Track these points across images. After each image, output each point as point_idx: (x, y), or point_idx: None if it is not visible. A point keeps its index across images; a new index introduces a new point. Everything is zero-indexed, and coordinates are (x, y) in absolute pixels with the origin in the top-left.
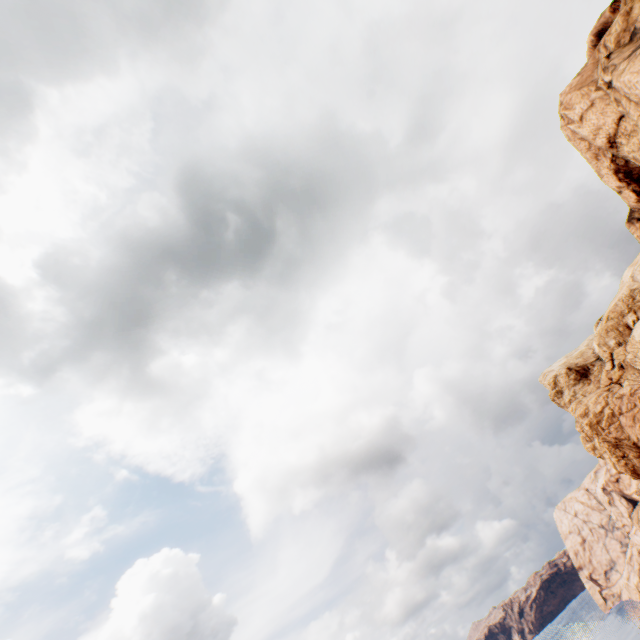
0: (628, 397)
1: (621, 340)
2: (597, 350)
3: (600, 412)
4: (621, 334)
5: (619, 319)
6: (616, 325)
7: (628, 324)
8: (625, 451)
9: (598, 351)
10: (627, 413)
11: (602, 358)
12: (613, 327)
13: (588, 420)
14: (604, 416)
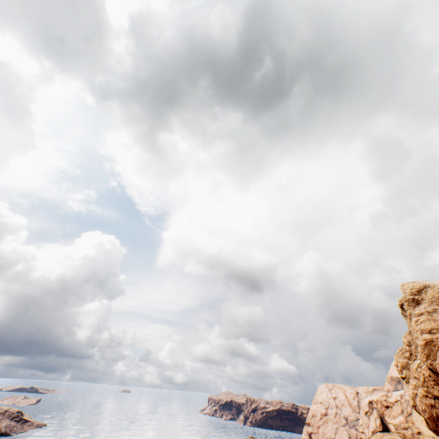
0: None
1: None
2: None
3: None
4: None
5: None
6: None
7: None
8: None
9: None
10: None
11: None
12: None
13: (431, 337)
14: None
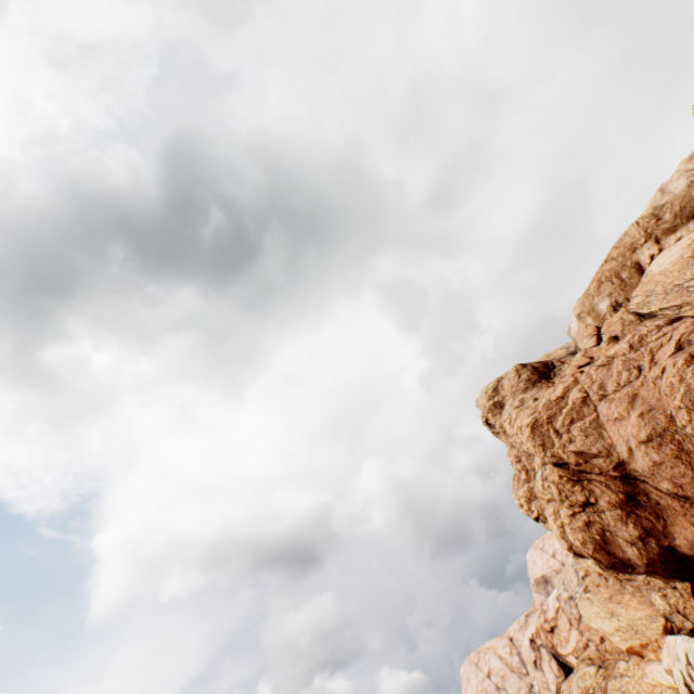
0: (626, 356)
1: (622, 298)
2: (576, 329)
3: (560, 398)
4: (624, 285)
5: (627, 256)
6: (619, 268)
7: (641, 263)
8: (594, 490)
9: (577, 331)
10: (617, 392)
11: (581, 343)
12: (613, 272)
13: (533, 416)
14: (567, 406)
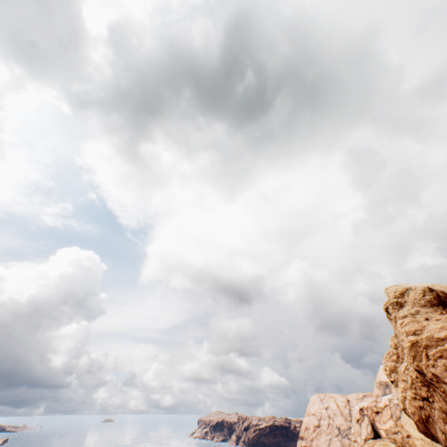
0: None
1: None
2: None
3: (441, 339)
4: None
5: None
6: None
7: None
8: (434, 396)
9: None
10: None
11: None
12: None
13: (416, 338)
14: (442, 346)
